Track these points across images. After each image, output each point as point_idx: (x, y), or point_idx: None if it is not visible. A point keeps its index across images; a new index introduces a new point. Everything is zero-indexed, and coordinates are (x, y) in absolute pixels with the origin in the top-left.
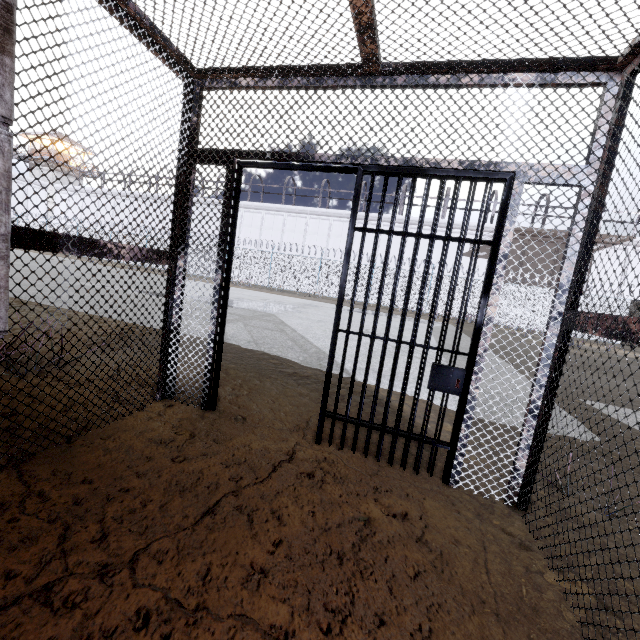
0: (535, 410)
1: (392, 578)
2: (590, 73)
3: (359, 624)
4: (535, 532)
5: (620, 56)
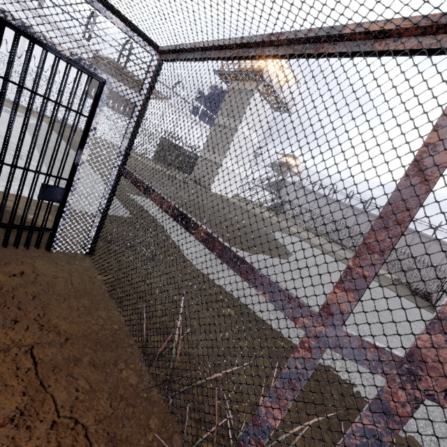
0: (102, 210)
1: (19, 303)
2: (148, 45)
3: (2, 327)
4: (95, 262)
5: (160, 49)
